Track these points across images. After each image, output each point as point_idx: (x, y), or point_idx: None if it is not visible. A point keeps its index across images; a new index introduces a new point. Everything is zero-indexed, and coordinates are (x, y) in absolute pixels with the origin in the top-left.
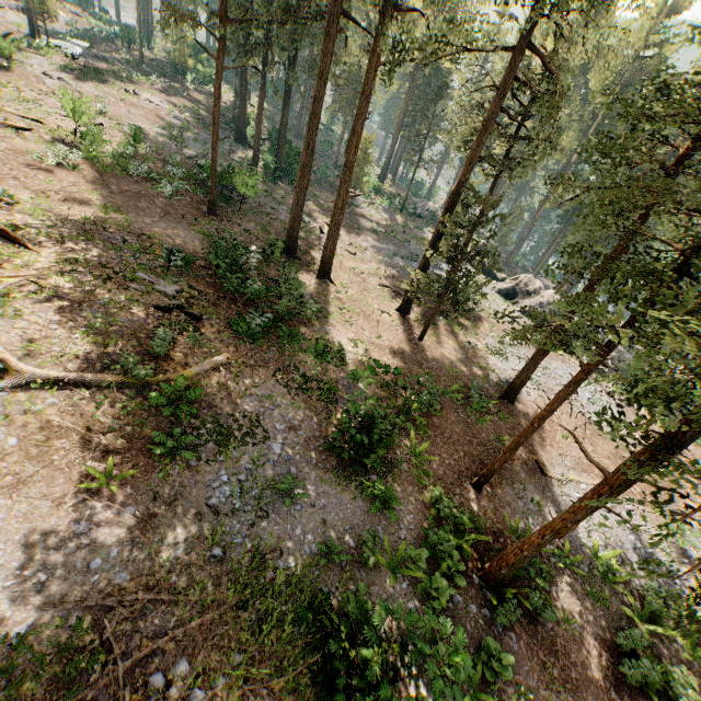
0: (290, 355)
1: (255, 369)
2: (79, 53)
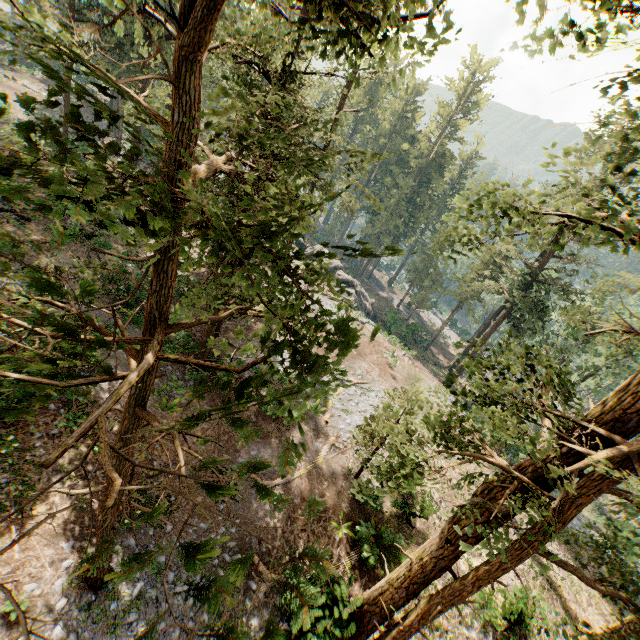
0: (98, 253)
1: (65, 251)
2: None
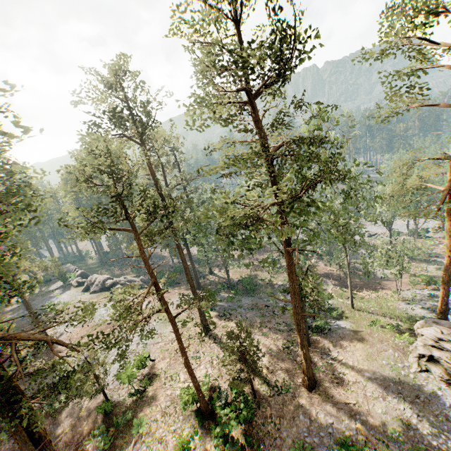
0: None
1: None
2: None
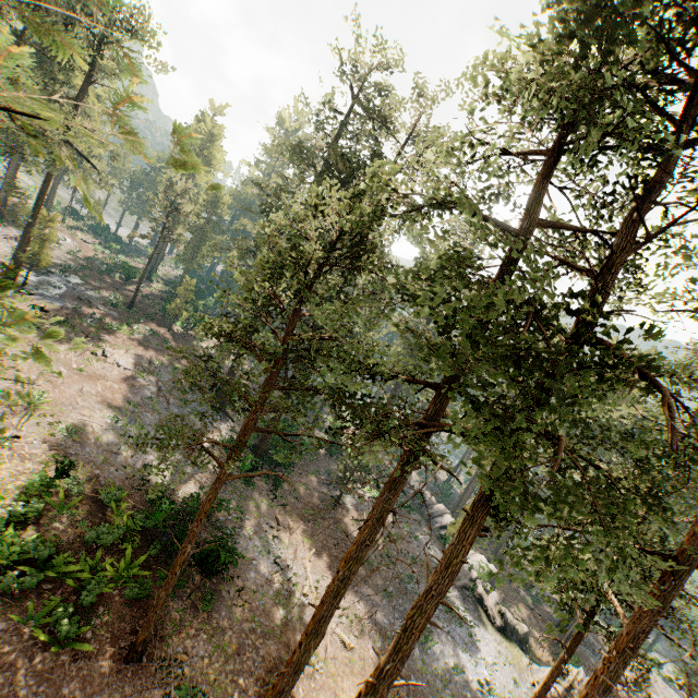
0: None
1: None
2: (60, 293)
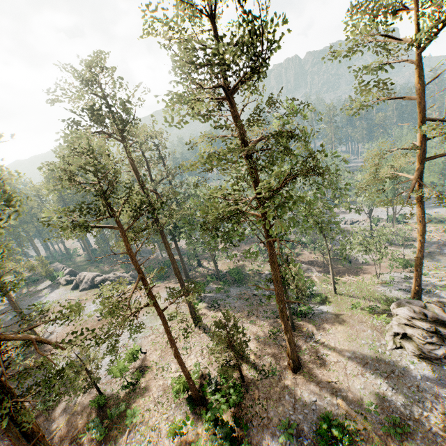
0: None
1: None
2: None
